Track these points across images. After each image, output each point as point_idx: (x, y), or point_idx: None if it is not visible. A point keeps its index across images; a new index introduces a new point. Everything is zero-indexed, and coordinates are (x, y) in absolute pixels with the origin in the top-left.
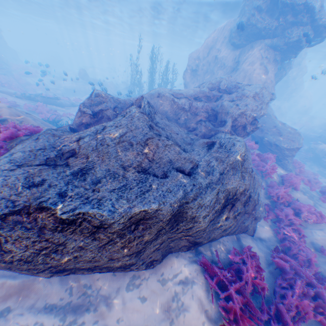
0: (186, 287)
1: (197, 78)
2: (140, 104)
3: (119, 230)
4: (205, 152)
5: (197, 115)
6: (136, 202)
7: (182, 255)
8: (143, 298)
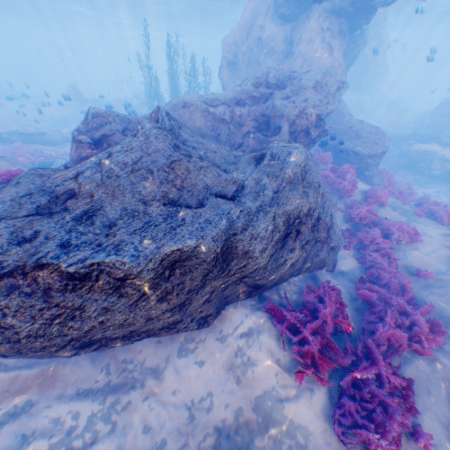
0: (251, 339)
1: (239, 74)
2: (157, 117)
3: (151, 279)
4: (253, 169)
5: (242, 126)
6: (166, 241)
7: (242, 305)
8: (200, 361)
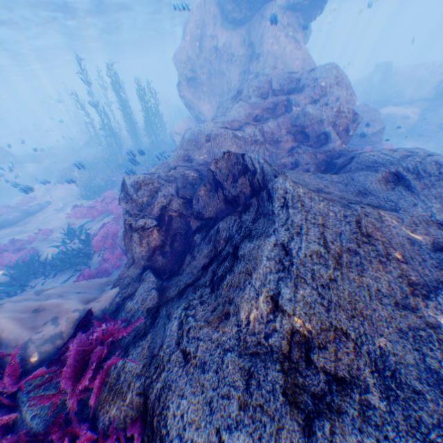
0: None
1: (202, 88)
2: (251, 167)
3: None
4: (413, 195)
5: (279, 142)
6: None
7: None
8: None
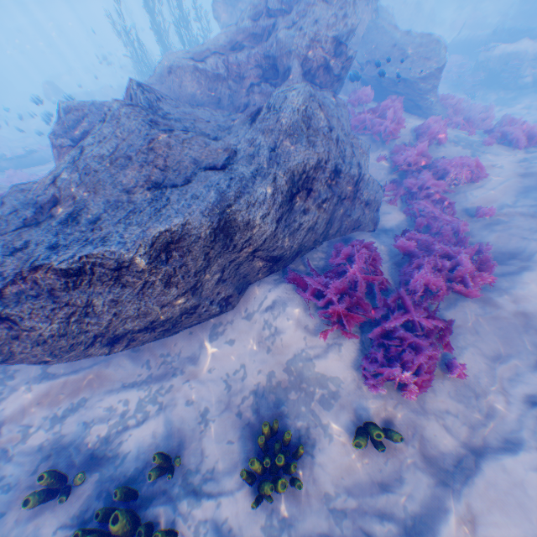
0: (276, 311)
1: (240, 7)
2: (130, 93)
3: (148, 265)
4: (247, 128)
5: (244, 80)
6: (151, 225)
7: (265, 282)
8: (231, 341)
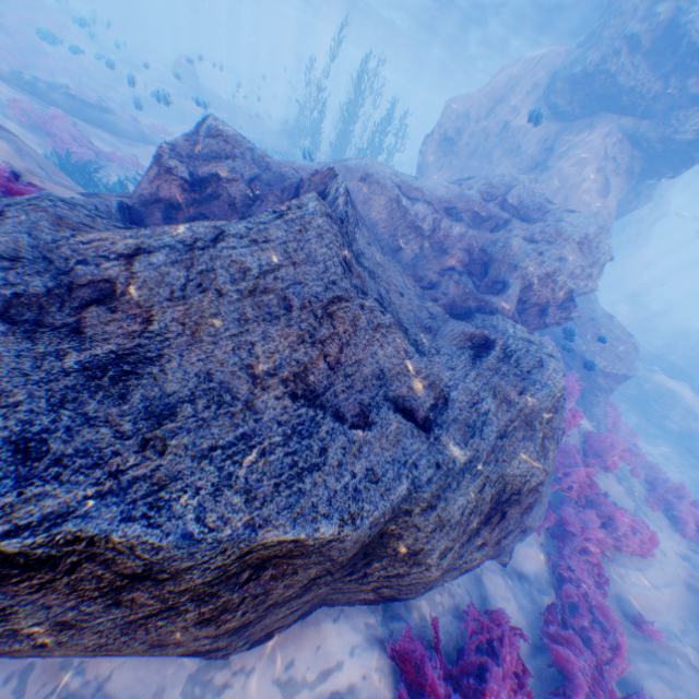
0: None
1: (452, 161)
2: (327, 191)
3: (204, 585)
4: (469, 365)
5: (444, 253)
6: (274, 508)
7: (349, 618)
8: None
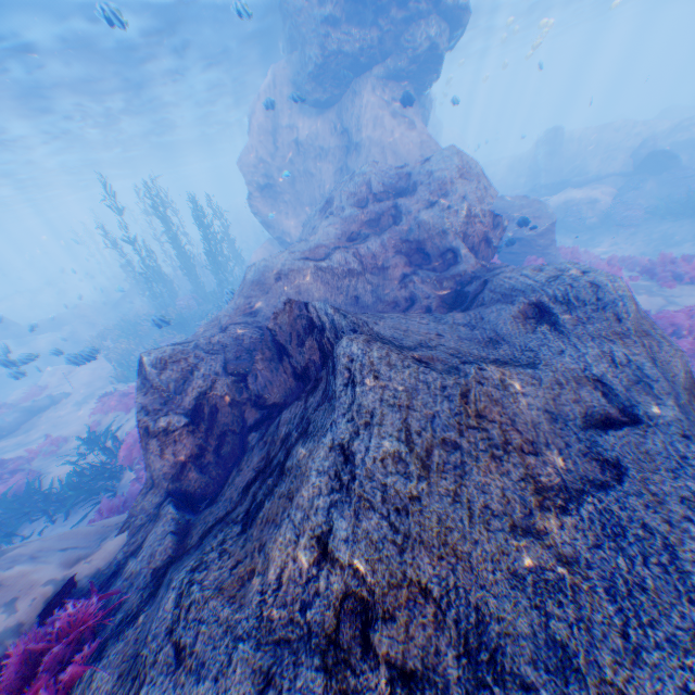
0: None
1: (284, 198)
2: (317, 321)
3: None
4: (561, 337)
5: (387, 269)
6: None
7: None
8: None
